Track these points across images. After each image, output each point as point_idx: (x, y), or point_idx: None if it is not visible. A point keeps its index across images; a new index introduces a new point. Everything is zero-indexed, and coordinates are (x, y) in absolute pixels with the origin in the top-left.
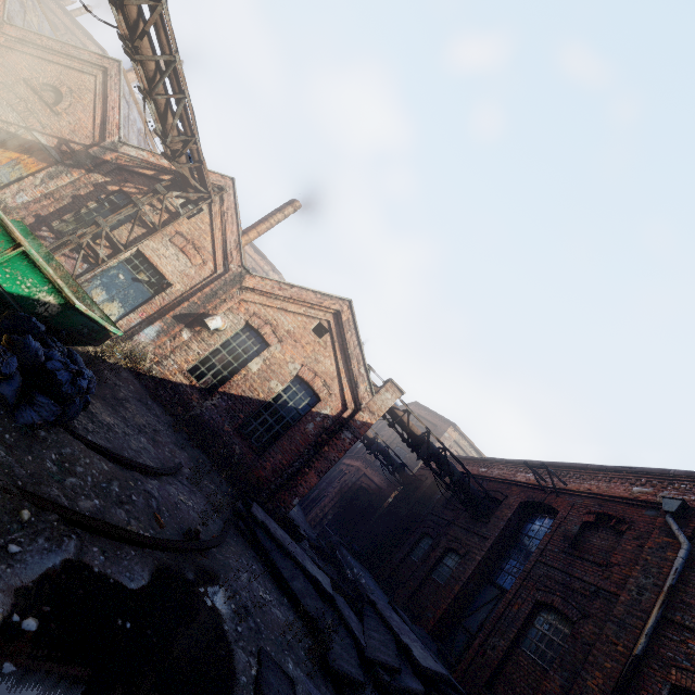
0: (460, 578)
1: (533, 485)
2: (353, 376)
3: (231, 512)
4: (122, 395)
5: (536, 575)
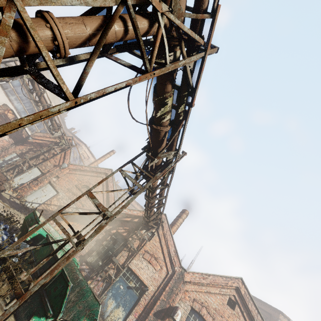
0: None
1: None
2: None
3: None
4: None
5: None
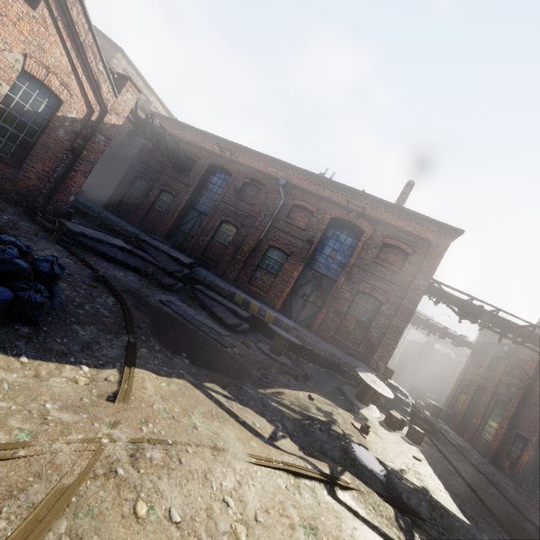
0: (177, 209)
1: (217, 154)
2: (92, 73)
3: (43, 230)
4: None
5: (221, 208)
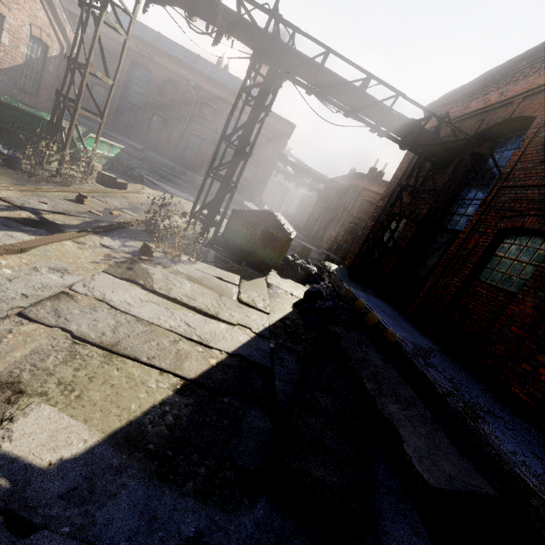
0: (114, 102)
1: (135, 52)
2: (60, 22)
3: None
4: None
5: (150, 103)
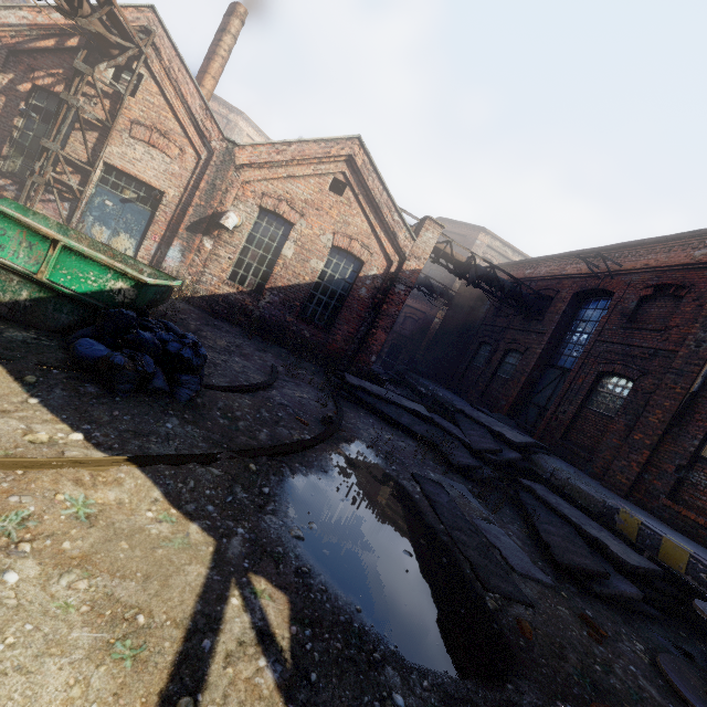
0: (525, 370)
1: (585, 275)
2: (388, 227)
3: (329, 386)
4: (193, 327)
5: (597, 352)
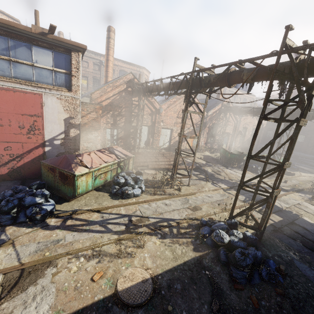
0: None
1: None
2: None
3: None
4: None
5: None
